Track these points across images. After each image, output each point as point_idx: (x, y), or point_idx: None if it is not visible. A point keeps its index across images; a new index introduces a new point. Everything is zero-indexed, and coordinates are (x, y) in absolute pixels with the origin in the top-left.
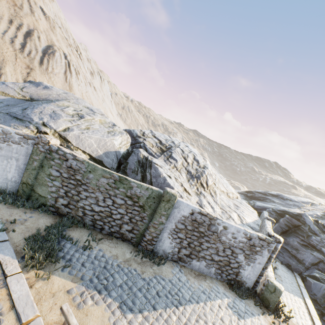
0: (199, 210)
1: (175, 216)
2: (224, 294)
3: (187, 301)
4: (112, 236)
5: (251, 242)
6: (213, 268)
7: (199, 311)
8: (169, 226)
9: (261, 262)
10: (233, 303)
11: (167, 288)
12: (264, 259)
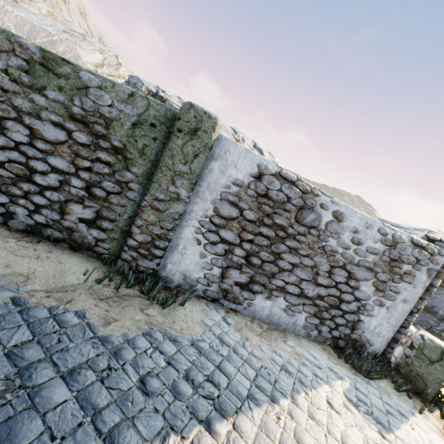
0: (278, 169)
1: (215, 183)
2: (331, 371)
3: (244, 401)
4: (38, 236)
5: (393, 254)
6: (302, 314)
7: (281, 429)
8: (197, 211)
9: (410, 298)
10: (356, 391)
11: (181, 365)
12: (417, 291)
